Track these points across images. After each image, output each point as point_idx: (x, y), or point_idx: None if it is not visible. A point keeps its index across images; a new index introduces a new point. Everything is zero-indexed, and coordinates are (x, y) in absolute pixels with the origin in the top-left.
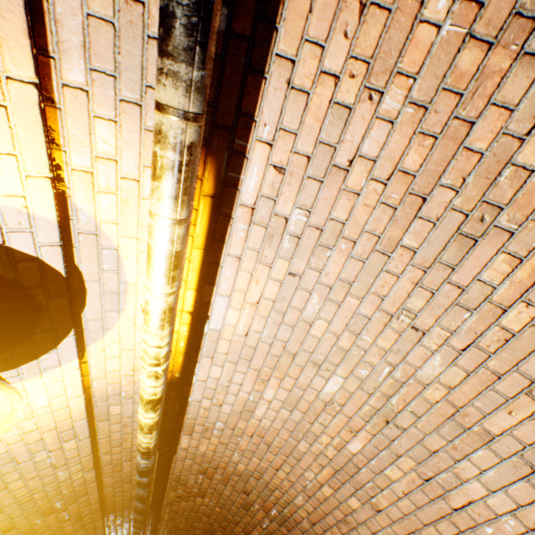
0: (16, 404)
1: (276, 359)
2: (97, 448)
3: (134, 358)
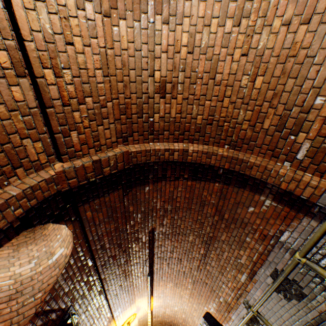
0: None
1: (166, 306)
2: None
3: (143, 312)
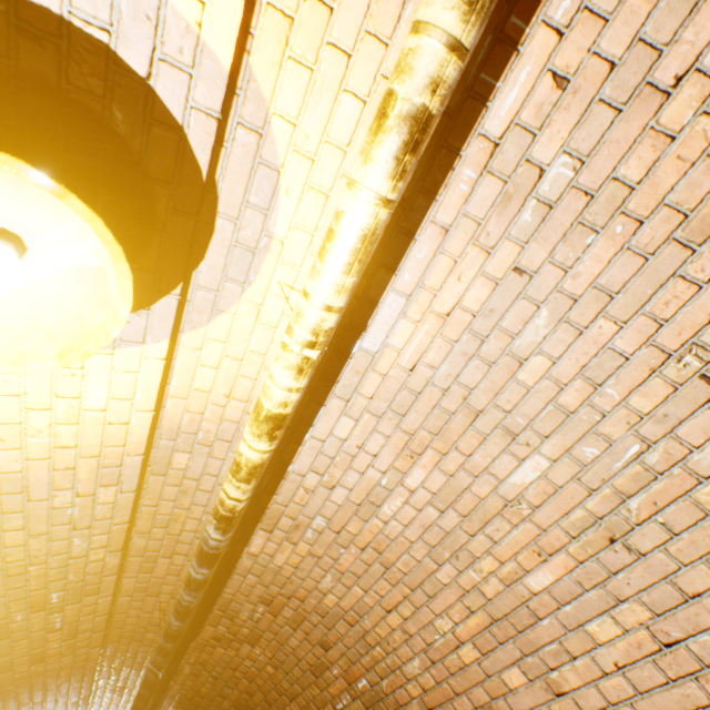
0: (120, 304)
1: (445, 419)
2: (133, 521)
3: (236, 375)
